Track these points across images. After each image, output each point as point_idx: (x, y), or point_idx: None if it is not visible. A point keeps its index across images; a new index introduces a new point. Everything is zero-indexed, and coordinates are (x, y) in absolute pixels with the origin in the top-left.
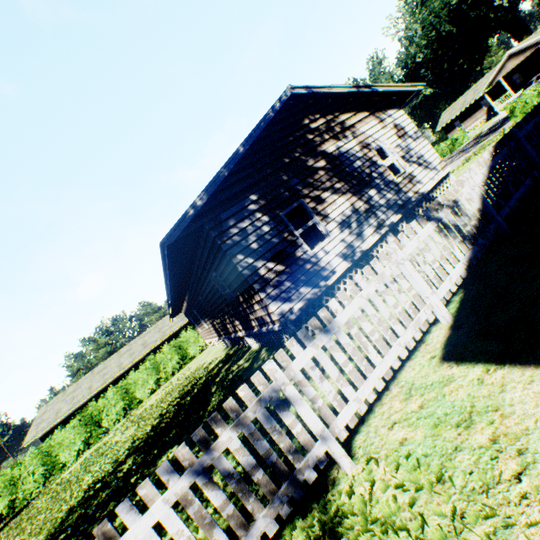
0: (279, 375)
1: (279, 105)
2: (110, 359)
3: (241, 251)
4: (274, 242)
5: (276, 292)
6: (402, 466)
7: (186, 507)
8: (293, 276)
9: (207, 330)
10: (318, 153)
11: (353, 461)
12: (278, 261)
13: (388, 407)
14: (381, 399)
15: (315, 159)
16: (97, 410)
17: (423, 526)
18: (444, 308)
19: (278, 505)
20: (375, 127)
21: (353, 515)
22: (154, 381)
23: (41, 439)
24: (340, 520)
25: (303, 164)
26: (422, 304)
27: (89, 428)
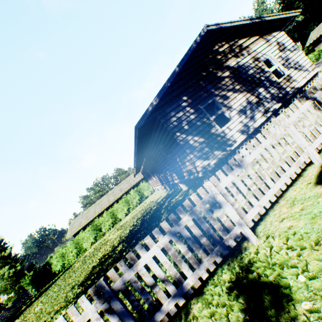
0: (213, 189)
1: (199, 38)
2: (103, 197)
3: (178, 131)
4: (197, 125)
5: (199, 154)
6: (290, 239)
7: (167, 251)
8: (209, 144)
9: (154, 181)
10: (224, 67)
11: (257, 238)
12: (200, 136)
13: (278, 211)
14: (273, 208)
15: (222, 71)
16: (99, 223)
17: (306, 265)
18: (317, 154)
19: (214, 256)
20: (263, 46)
21: (259, 262)
22: (127, 209)
23: (73, 236)
24: (251, 265)
25: (214, 75)
26: (301, 152)
27: (95, 231)
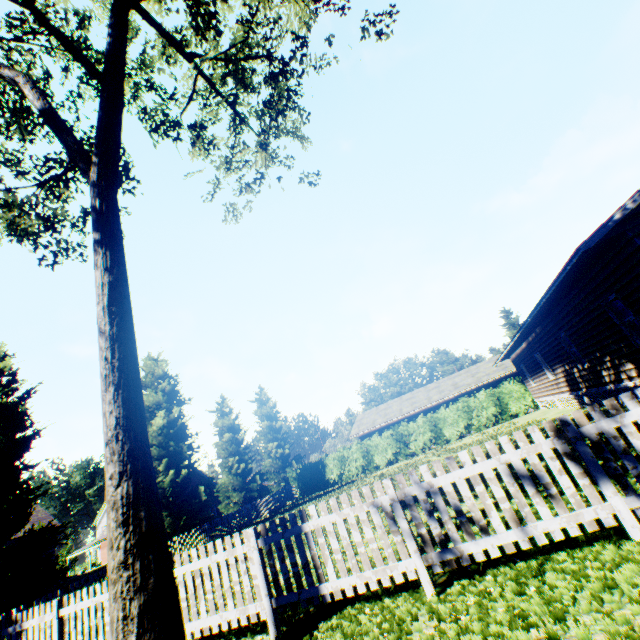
0: None
1: None
2: (416, 391)
3: None
4: None
5: None
6: None
7: None
8: None
9: (548, 382)
10: None
11: None
12: None
13: None
14: None
15: None
16: (406, 431)
17: None
18: None
19: None
20: None
21: None
22: (463, 426)
23: (360, 437)
24: None
25: None
26: None
27: (397, 444)
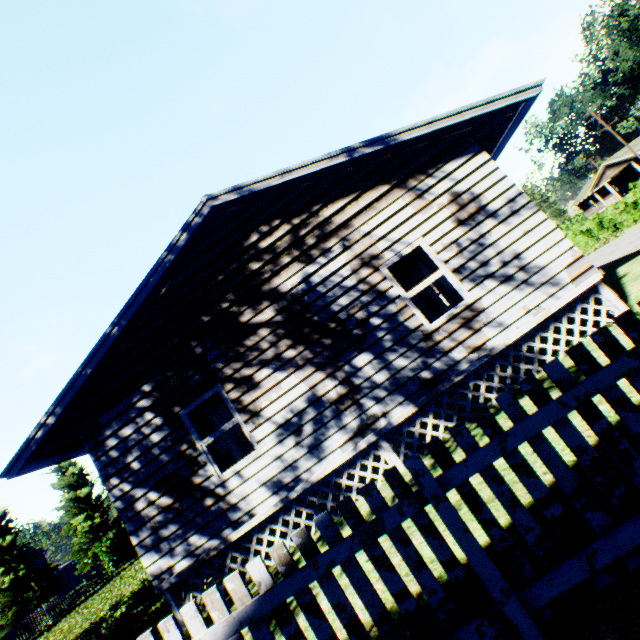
0: None
1: (186, 235)
2: None
3: (118, 472)
4: (165, 459)
5: (154, 538)
6: None
7: None
8: (183, 515)
9: None
10: (264, 294)
11: None
12: (166, 489)
13: None
14: None
15: (256, 307)
16: None
17: None
18: None
19: None
20: (401, 213)
21: None
22: None
23: None
24: None
25: (233, 321)
26: None
27: None
